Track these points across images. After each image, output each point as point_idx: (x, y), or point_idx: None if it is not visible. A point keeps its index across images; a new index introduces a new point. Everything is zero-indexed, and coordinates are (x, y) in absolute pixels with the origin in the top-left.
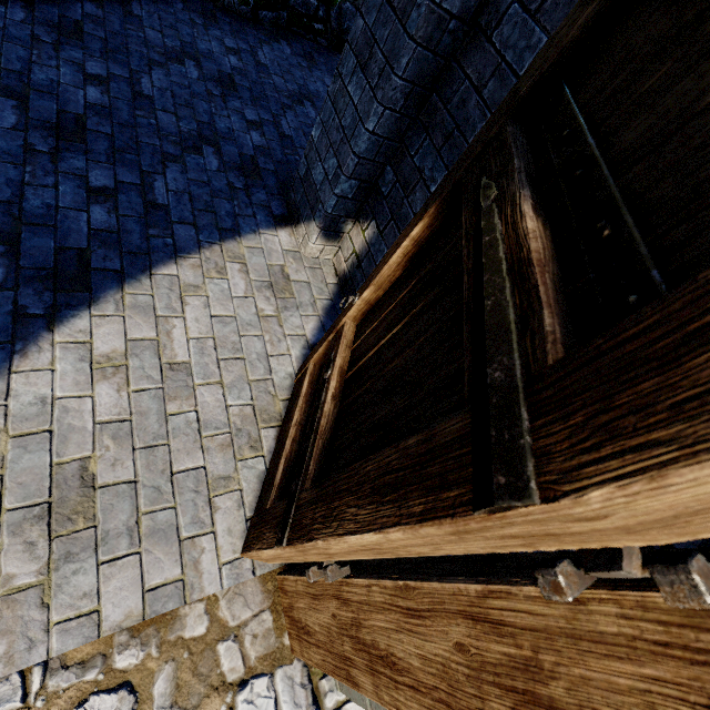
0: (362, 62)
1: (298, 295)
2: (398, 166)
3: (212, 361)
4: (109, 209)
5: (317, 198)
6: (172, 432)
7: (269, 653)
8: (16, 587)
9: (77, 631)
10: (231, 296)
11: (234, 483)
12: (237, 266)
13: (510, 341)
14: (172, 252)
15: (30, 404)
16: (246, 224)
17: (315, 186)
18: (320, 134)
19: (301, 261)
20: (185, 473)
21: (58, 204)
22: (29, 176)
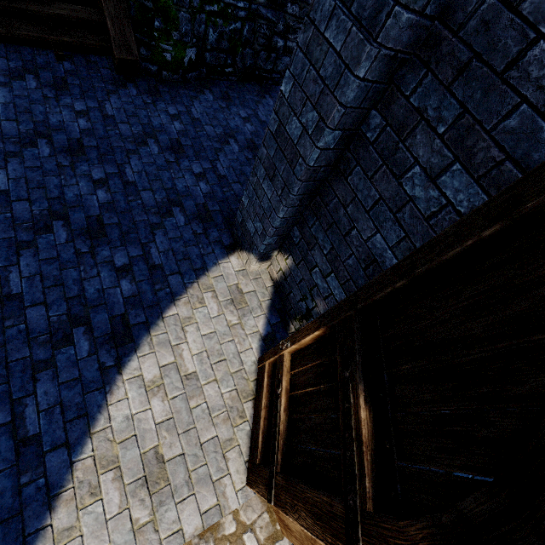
0: (269, 175)
1: (250, 303)
2: (302, 230)
3: (208, 366)
4: (130, 279)
5: (252, 241)
6: (196, 418)
7: (270, 536)
8: (141, 524)
9: (174, 541)
10: (210, 318)
11: (235, 441)
12: (210, 294)
13: (355, 486)
14: (171, 297)
15: (122, 422)
16: (210, 260)
17: (250, 233)
18: (248, 203)
19: (247, 276)
20: (208, 442)
21: (103, 287)
22: (83, 273)
